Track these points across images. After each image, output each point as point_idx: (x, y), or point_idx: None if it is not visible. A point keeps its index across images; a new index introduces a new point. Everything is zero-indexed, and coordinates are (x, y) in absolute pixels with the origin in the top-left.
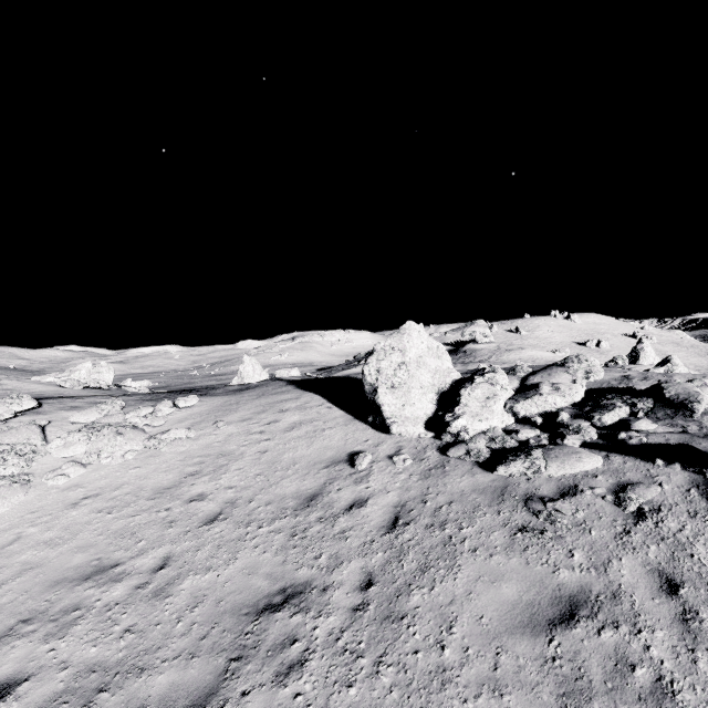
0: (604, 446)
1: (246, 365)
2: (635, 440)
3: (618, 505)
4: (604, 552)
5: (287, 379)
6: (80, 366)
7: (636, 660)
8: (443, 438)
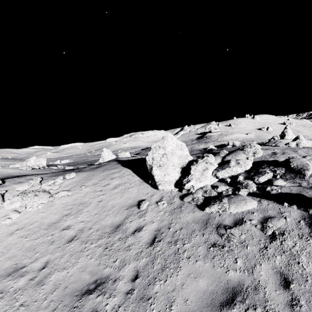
0: (259, 194)
1: (104, 152)
2: (274, 191)
3: (263, 230)
4: (253, 260)
5: (120, 159)
6: (30, 159)
7: None
8: (182, 191)
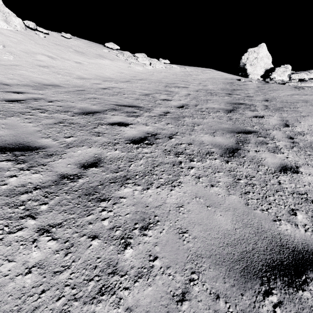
0: None
1: None
2: None
3: None
4: None
5: None
6: None
7: None
8: (266, 80)
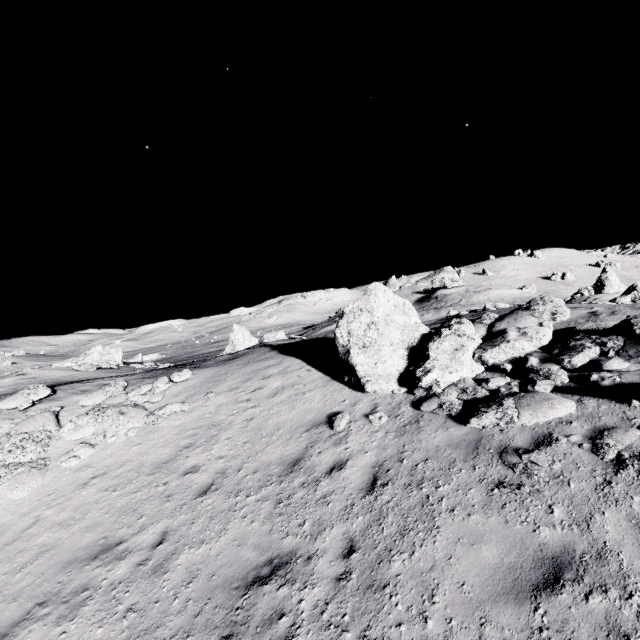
0: (576, 389)
1: (236, 333)
2: (608, 381)
3: (596, 452)
4: (585, 506)
5: (271, 344)
6: (92, 350)
7: (630, 630)
8: (415, 393)
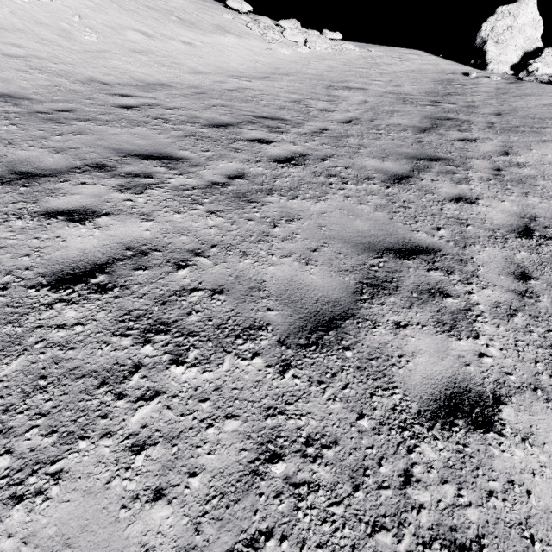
0: None
1: None
2: None
3: None
4: None
5: None
6: None
7: None
8: (519, 75)
